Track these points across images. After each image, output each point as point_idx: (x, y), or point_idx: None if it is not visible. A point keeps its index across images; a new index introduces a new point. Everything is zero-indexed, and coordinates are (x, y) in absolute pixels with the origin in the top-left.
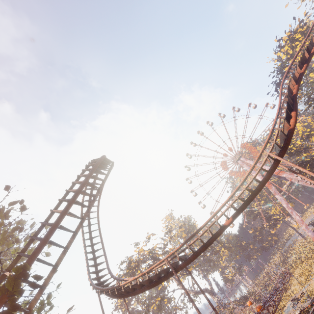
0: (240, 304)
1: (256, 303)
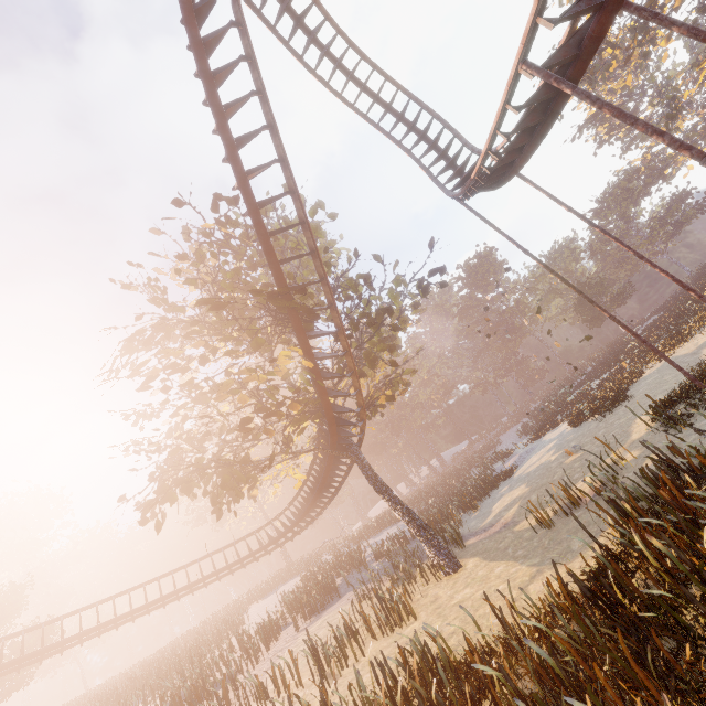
0: None
1: None
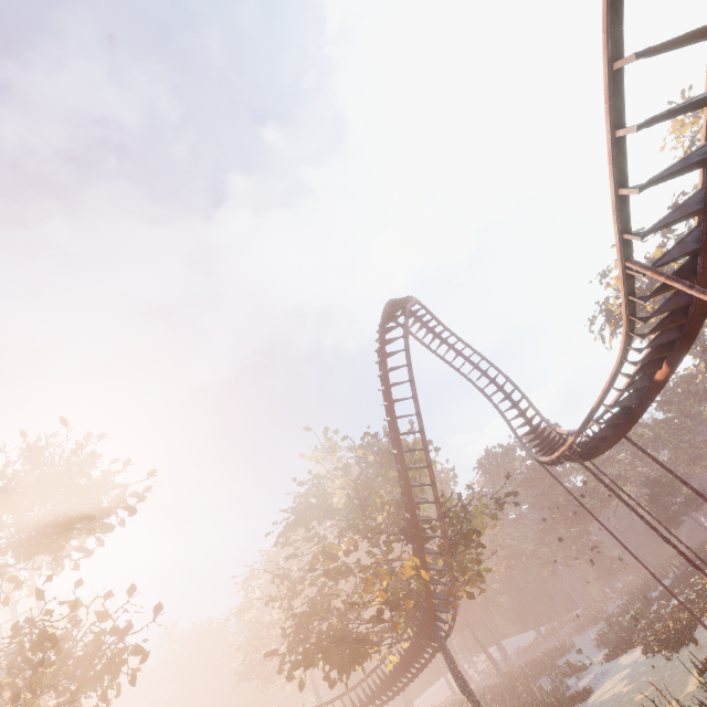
0: None
1: None
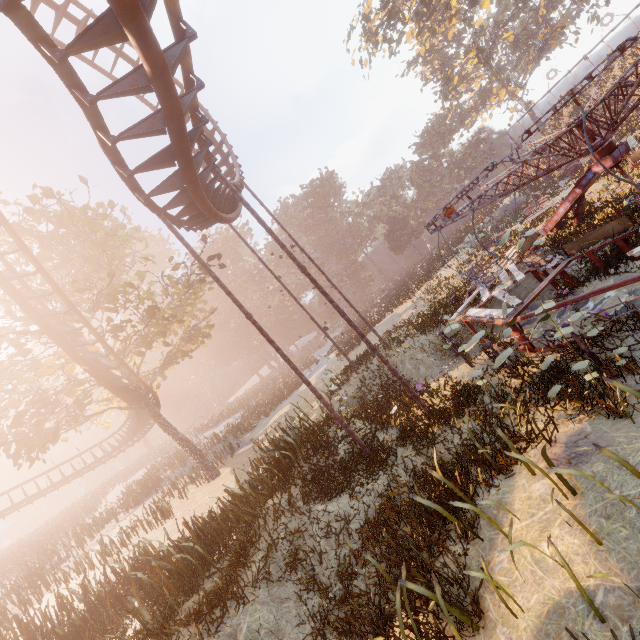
0: None
1: None
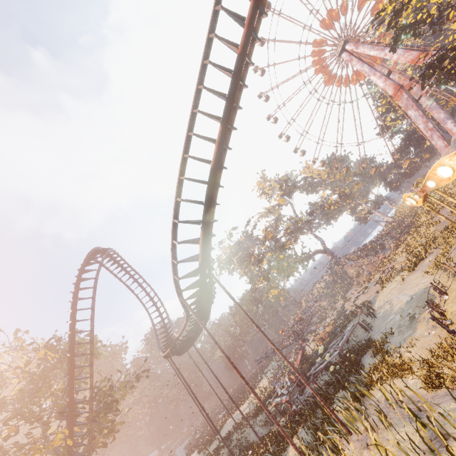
0: (353, 259)
1: (368, 257)
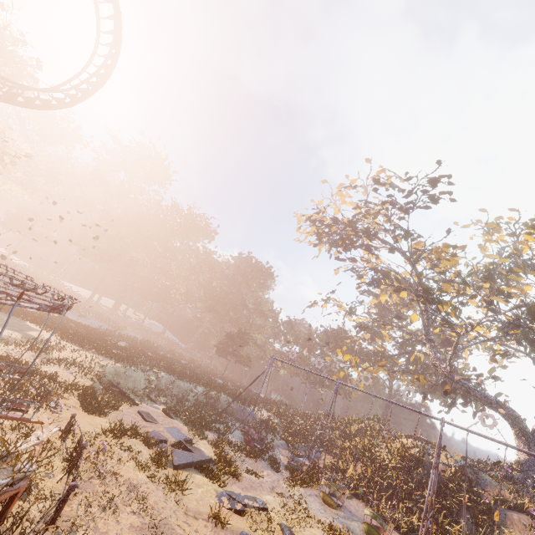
0: None
1: None
